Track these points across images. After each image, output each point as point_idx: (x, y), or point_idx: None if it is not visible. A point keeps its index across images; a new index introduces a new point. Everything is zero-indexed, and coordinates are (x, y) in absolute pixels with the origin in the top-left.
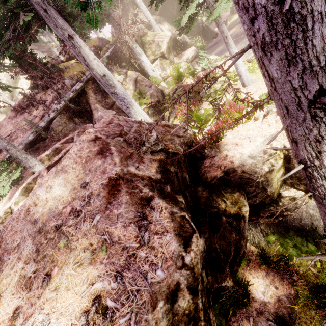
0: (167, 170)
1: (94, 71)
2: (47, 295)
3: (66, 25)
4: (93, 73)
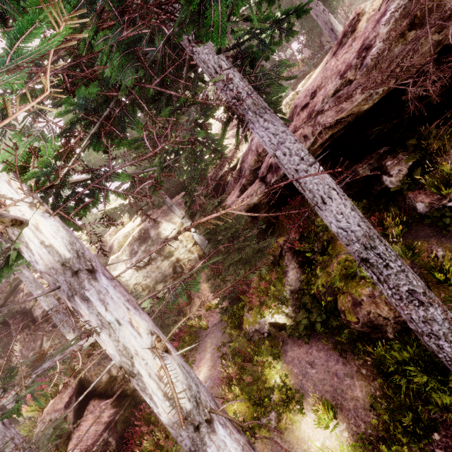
0: None
1: (338, 32)
2: None
3: (321, 4)
4: (336, 35)
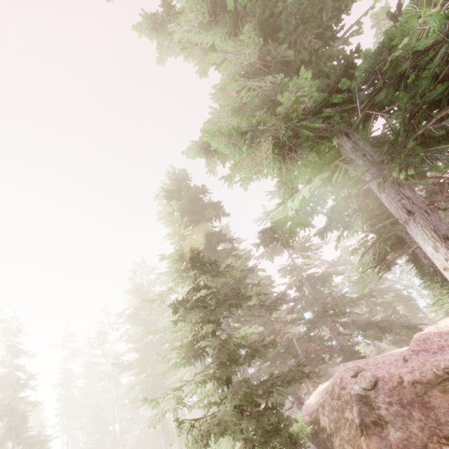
0: (323, 432)
1: None
2: (318, 394)
3: (395, 205)
4: None
